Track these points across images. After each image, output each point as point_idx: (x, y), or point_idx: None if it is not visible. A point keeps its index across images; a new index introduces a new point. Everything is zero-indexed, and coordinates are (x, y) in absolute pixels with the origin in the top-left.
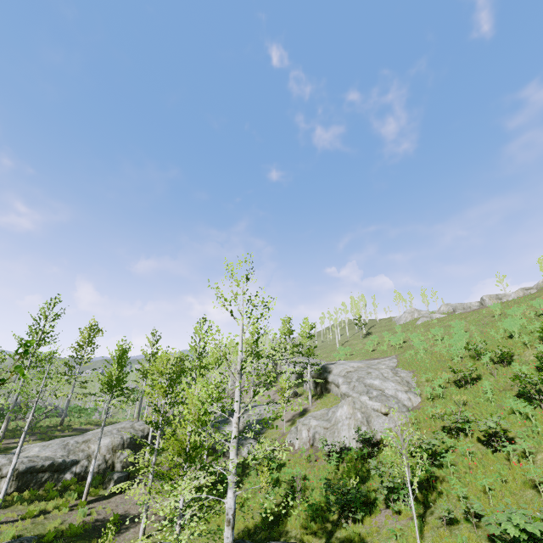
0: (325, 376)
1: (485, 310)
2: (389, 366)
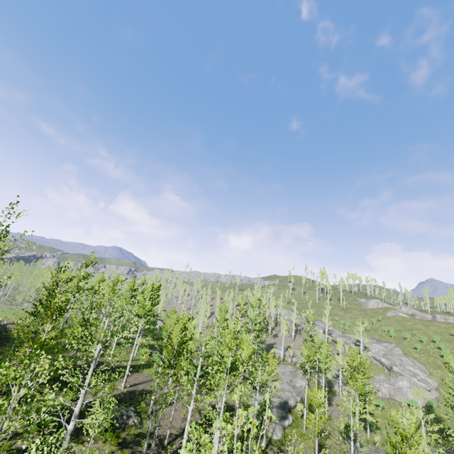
0: (366, 351)
1: (439, 325)
2: (400, 353)
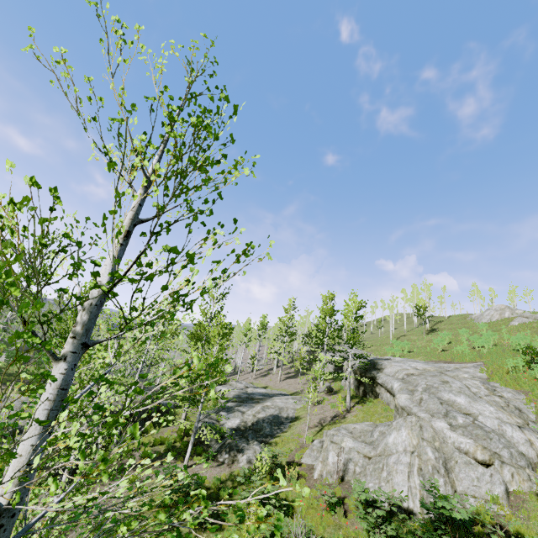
0: (372, 374)
1: None
2: (475, 376)
